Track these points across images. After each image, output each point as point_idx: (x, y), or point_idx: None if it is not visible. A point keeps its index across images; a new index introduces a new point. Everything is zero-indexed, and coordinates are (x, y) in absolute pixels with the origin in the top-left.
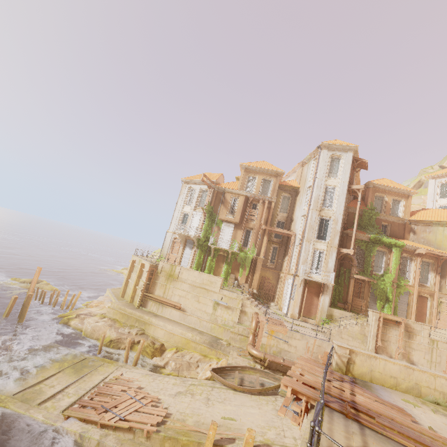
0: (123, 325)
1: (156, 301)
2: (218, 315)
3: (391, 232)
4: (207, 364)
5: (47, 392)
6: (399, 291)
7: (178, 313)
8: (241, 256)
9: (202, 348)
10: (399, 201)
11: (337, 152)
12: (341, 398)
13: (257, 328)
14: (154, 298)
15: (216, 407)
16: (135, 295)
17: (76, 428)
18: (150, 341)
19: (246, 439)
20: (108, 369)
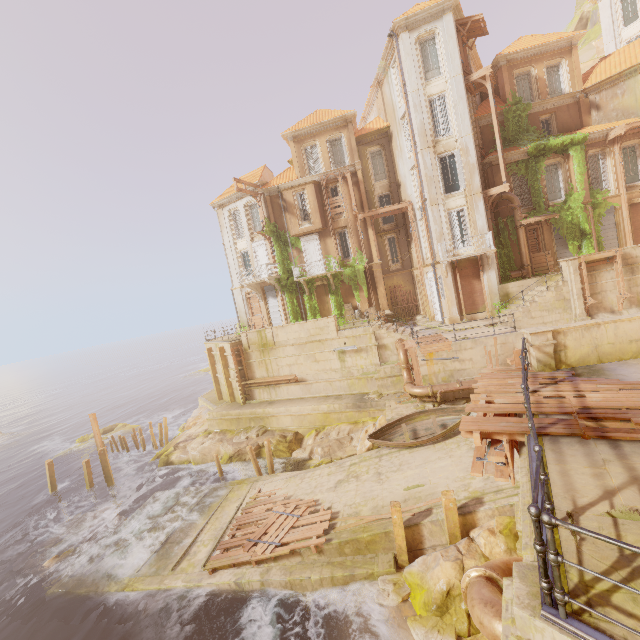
0: (236, 433)
1: (263, 385)
2: (350, 366)
3: (559, 127)
4: (361, 431)
5: (176, 551)
6: (598, 213)
7: (298, 388)
8: (347, 274)
9: (347, 415)
10: (557, 66)
11: (425, 27)
12: (563, 412)
13: (409, 359)
14: (258, 383)
15: (393, 479)
16: (233, 390)
17: (228, 578)
18: (279, 437)
19: (445, 506)
20: (241, 491)
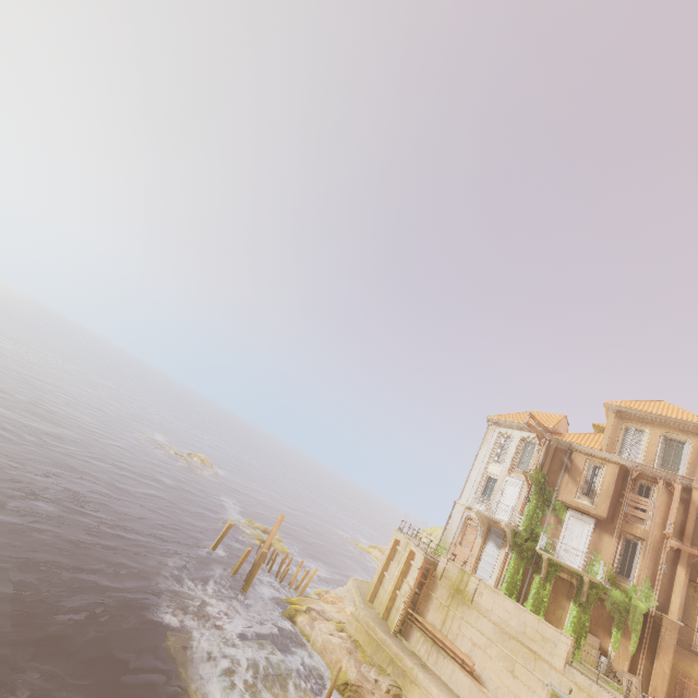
0: (367, 660)
1: (428, 634)
2: None
3: None
4: None
5: None
6: None
7: (467, 683)
8: (614, 598)
9: None
10: None
11: None
12: None
13: None
14: (424, 627)
15: None
16: (393, 606)
17: None
18: None
19: None
20: None
